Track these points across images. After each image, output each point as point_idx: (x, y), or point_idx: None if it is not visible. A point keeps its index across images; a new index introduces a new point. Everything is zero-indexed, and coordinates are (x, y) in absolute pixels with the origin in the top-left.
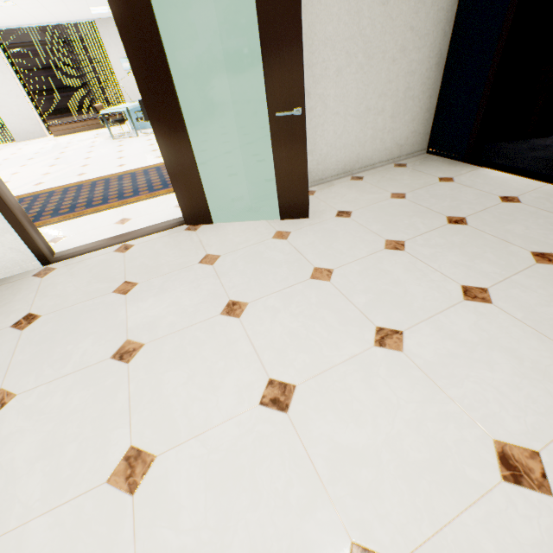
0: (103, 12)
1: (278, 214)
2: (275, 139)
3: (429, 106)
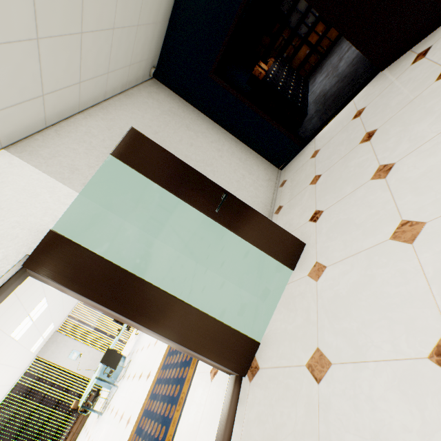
0: (40, 343)
1: (284, 272)
2: (230, 226)
3: (255, 156)
